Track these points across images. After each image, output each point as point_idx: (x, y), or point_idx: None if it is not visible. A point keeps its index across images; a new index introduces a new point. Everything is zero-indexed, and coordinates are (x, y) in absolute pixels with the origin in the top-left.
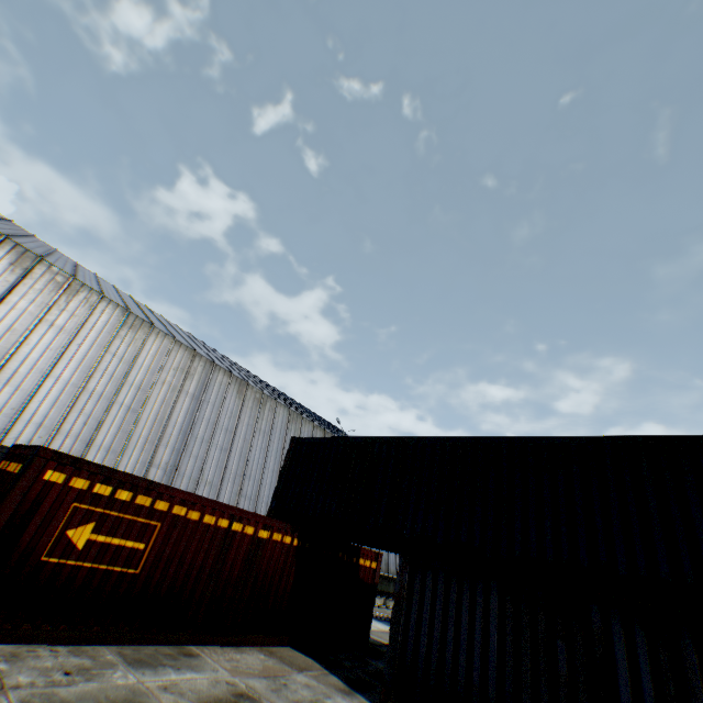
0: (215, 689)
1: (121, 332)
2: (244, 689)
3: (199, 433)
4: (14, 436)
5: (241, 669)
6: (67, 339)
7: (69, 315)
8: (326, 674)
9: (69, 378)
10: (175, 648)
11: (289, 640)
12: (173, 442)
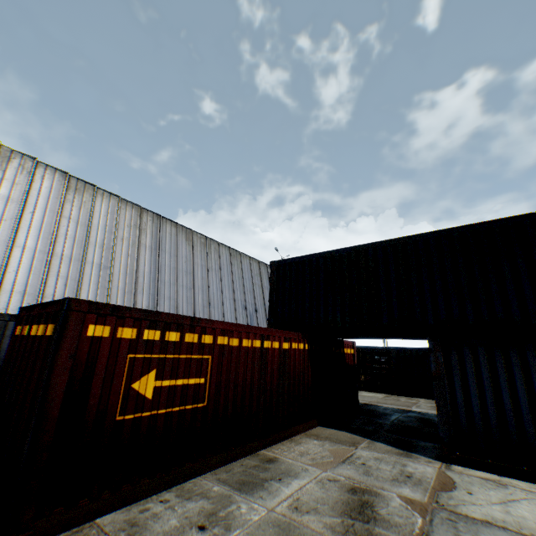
0: (331, 492)
1: (68, 196)
2: (349, 483)
3: (165, 278)
4: (3, 307)
5: (320, 461)
6: (18, 209)
7: (10, 184)
8: (374, 444)
9: (34, 246)
10: (254, 458)
11: (318, 422)
12: (146, 289)
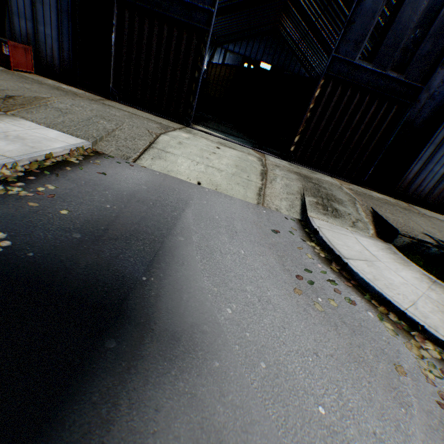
0: None
1: None
2: None
3: None
4: None
5: None
6: None
7: None
8: None
9: None
10: None
11: None
12: None
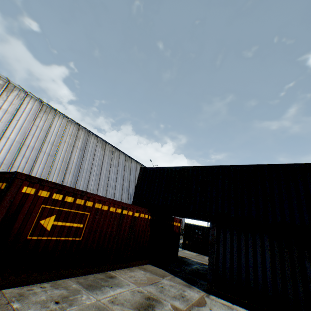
0: (136, 297)
1: (39, 114)
2: (148, 294)
3: (85, 167)
4: None
5: (139, 282)
6: (10, 117)
7: (9, 103)
8: (174, 278)
9: (14, 138)
10: (103, 274)
11: (149, 262)
12: (72, 171)
